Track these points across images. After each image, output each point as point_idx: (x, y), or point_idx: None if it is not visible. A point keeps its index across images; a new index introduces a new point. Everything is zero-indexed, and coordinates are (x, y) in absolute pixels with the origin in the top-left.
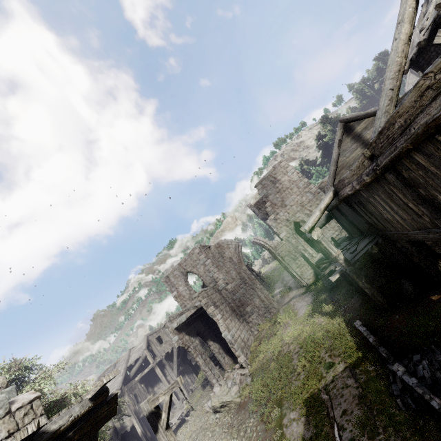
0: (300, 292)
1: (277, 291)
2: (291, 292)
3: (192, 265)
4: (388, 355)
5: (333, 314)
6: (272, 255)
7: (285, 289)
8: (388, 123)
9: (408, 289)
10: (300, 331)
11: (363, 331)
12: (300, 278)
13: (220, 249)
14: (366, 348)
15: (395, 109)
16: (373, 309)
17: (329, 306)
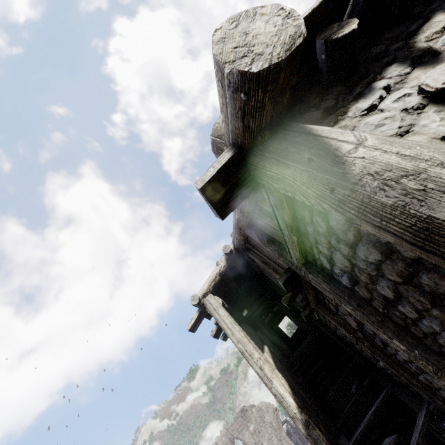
0: None
1: None
2: None
3: (238, 430)
4: None
5: None
6: None
7: None
8: None
9: None
10: None
11: None
12: None
13: (261, 412)
14: None
15: None
16: None
17: None
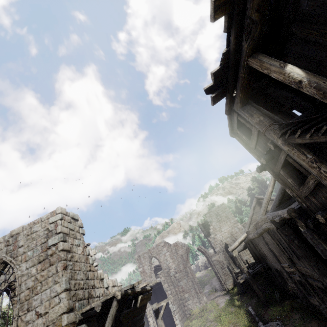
0: (222, 293)
1: (206, 291)
2: (216, 292)
3: (157, 253)
4: (258, 320)
5: (240, 307)
6: (208, 261)
7: (212, 290)
8: (257, 222)
9: (277, 296)
10: (219, 314)
11: (251, 310)
12: (223, 283)
13: (177, 247)
14: (252, 321)
15: (265, 214)
16: (260, 305)
17: (238, 302)
